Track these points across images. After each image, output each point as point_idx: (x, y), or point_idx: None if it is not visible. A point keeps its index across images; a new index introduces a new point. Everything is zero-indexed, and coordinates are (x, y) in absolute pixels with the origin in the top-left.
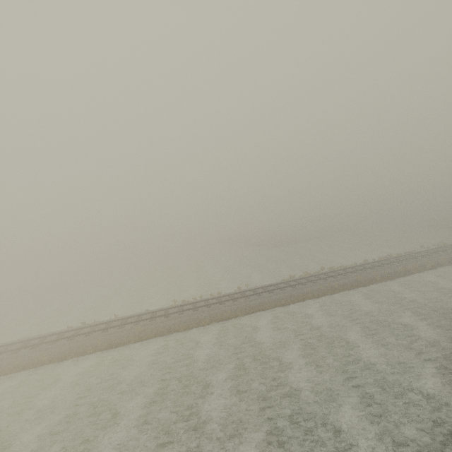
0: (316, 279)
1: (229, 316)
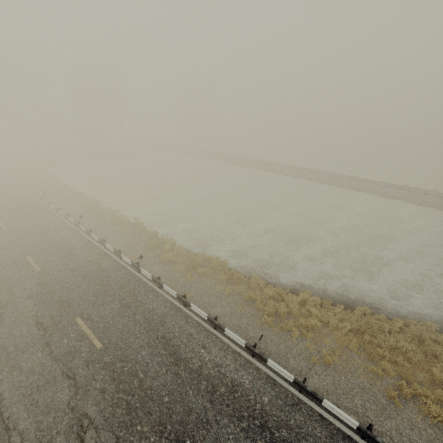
0: None
1: None
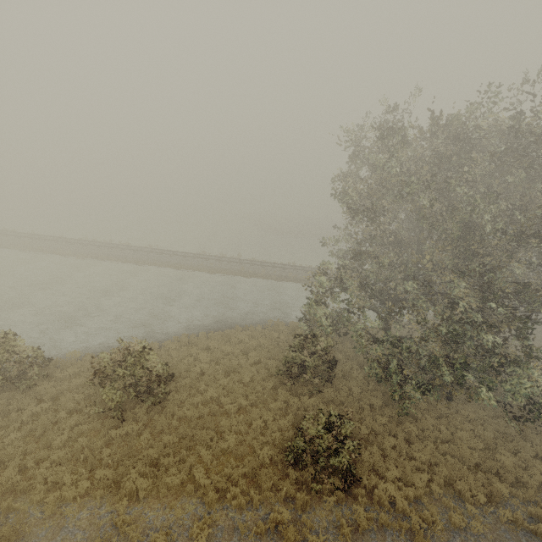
0: (210, 258)
1: (104, 258)
